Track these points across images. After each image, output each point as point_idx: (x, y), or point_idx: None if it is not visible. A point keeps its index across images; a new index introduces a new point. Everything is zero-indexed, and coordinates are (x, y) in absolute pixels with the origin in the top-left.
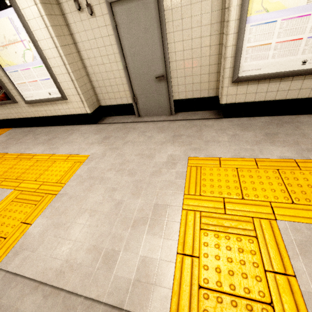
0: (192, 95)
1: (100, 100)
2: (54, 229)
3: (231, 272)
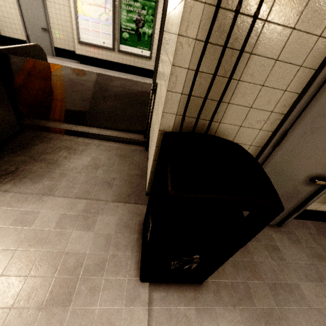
0: (65, 47)
1: (0, 31)
2: None
3: None
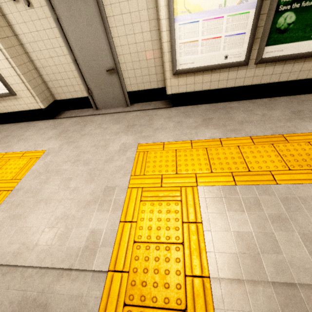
0: (143, 87)
1: (54, 94)
2: (10, 221)
3: (159, 227)
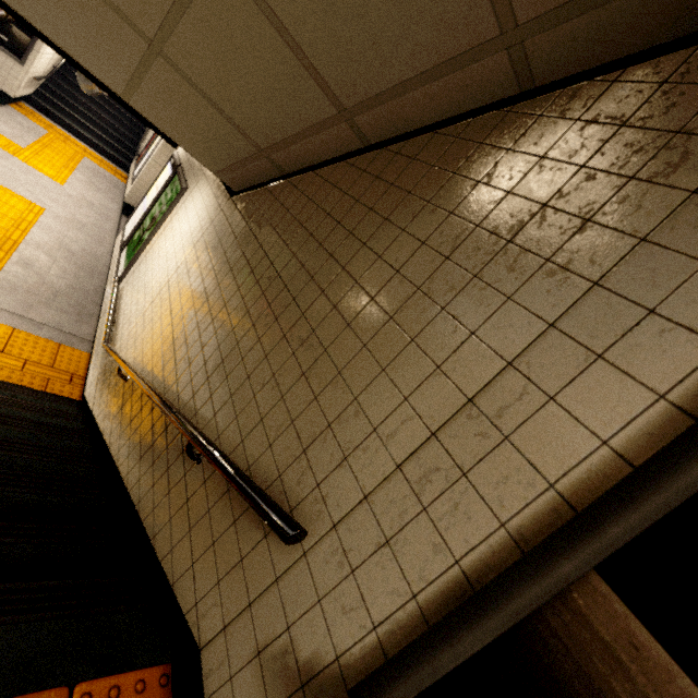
0: None
1: None
2: None
3: None
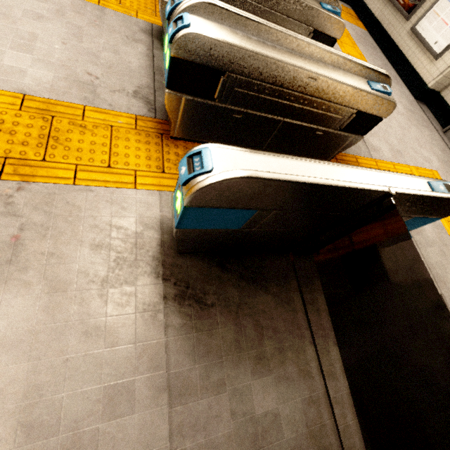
0: None
1: (447, 89)
2: None
3: None
